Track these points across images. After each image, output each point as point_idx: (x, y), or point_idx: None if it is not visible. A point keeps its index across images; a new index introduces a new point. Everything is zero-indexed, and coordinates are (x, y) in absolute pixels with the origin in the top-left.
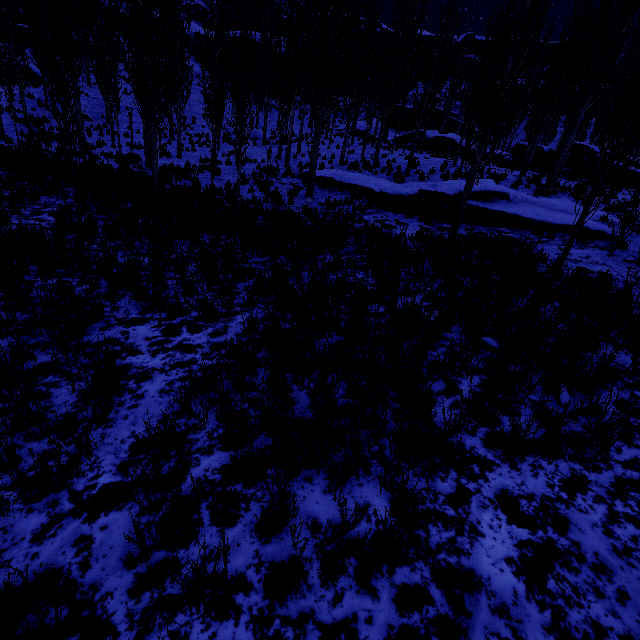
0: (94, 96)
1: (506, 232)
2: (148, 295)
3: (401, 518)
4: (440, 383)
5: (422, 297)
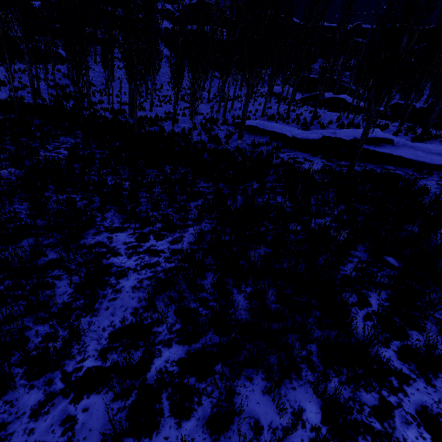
0: (98, 70)
1: (392, 169)
2: (127, 210)
3: (332, 427)
4: (352, 295)
5: (330, 219)
